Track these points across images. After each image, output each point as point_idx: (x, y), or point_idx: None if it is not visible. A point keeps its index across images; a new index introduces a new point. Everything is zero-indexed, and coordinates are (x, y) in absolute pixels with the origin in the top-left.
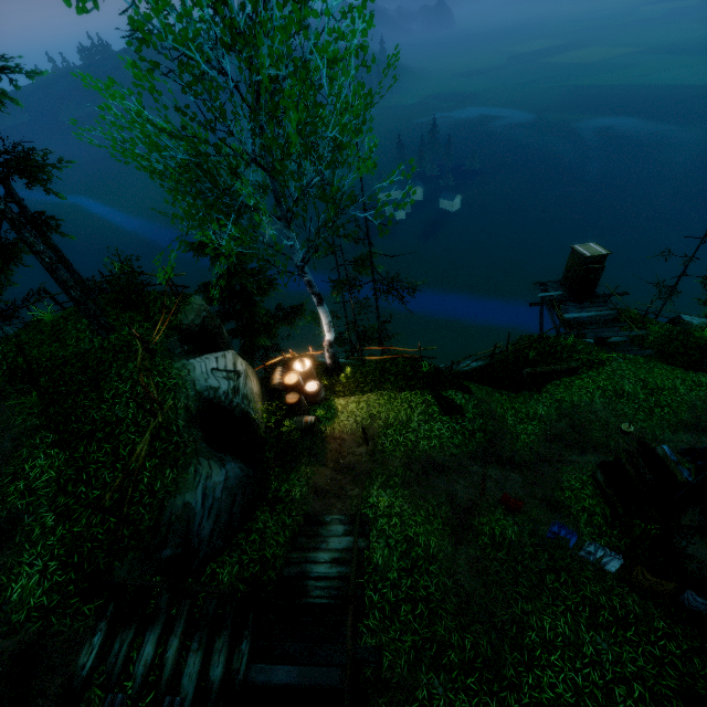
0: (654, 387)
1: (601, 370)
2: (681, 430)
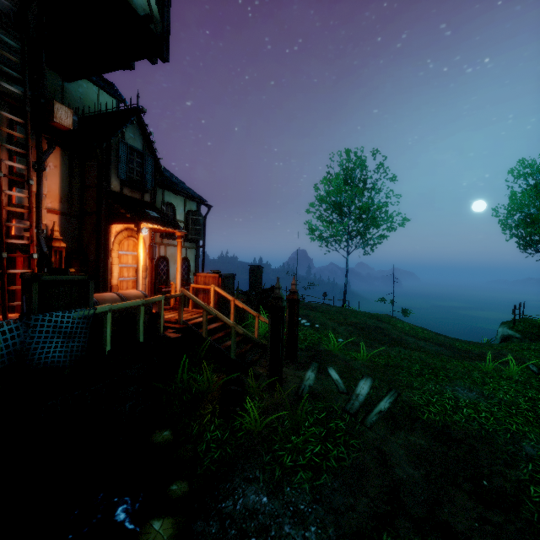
0: None
1: None
2: None
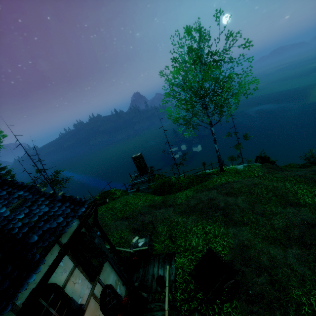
0: (128, 203)
1: (116, 200)
2: (119, 220)
